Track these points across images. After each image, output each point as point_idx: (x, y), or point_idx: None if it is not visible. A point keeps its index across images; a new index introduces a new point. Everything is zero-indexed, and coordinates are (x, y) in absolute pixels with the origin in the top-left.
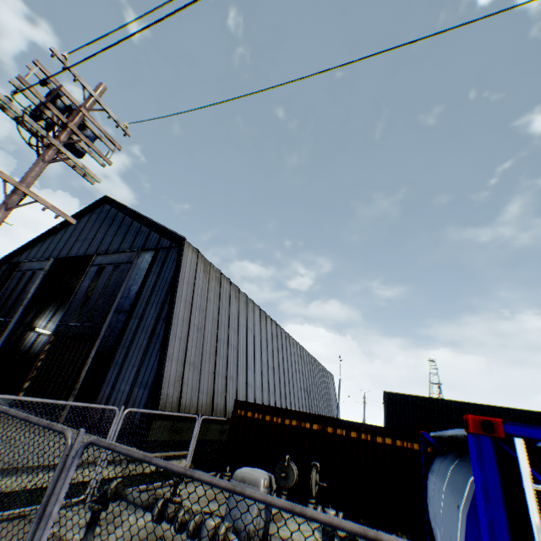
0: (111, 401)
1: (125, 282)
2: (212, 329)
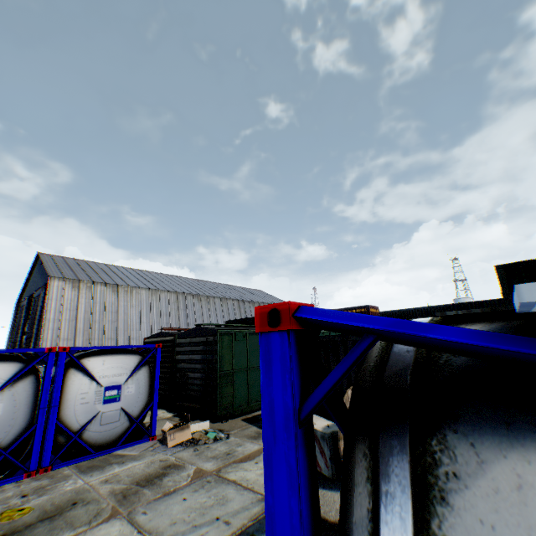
0: None
1: (40, 306)
2: (86, 317)
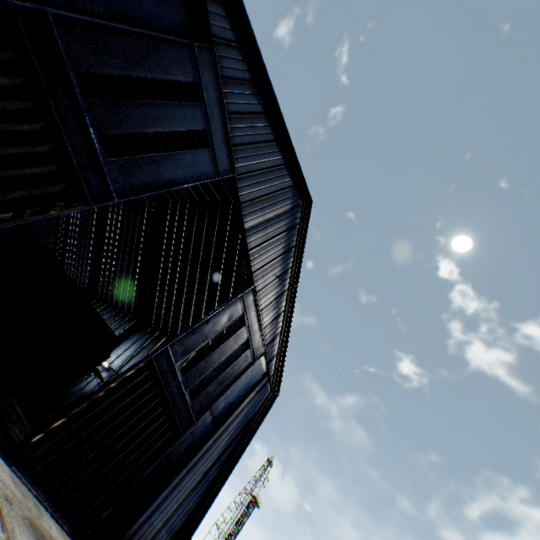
0: (139, 533)
1: (238, 379)
2: None
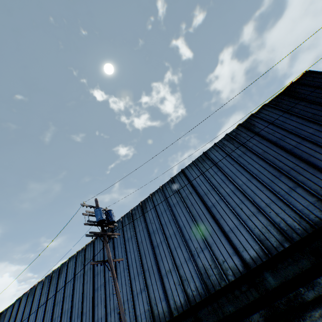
0: None
1: None
2: None
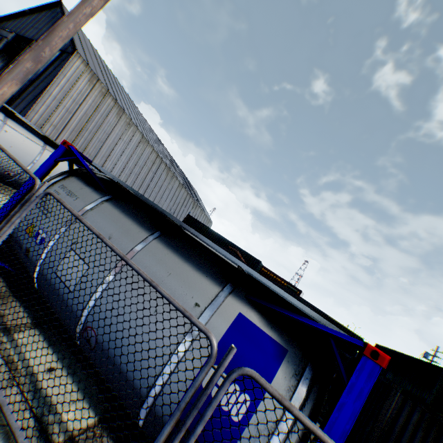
0: None
1: None
2: (83, 119)
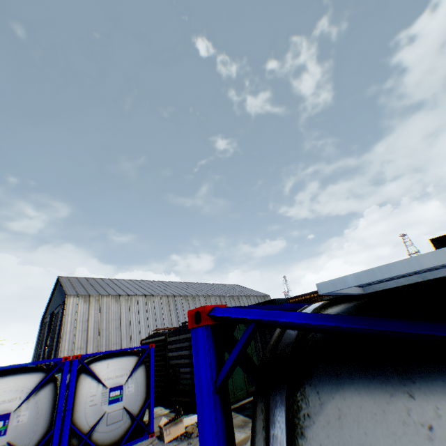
0: None
1: (59, 321)
2: (95, 326)
